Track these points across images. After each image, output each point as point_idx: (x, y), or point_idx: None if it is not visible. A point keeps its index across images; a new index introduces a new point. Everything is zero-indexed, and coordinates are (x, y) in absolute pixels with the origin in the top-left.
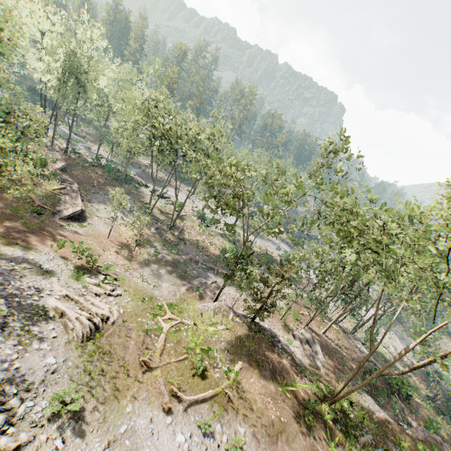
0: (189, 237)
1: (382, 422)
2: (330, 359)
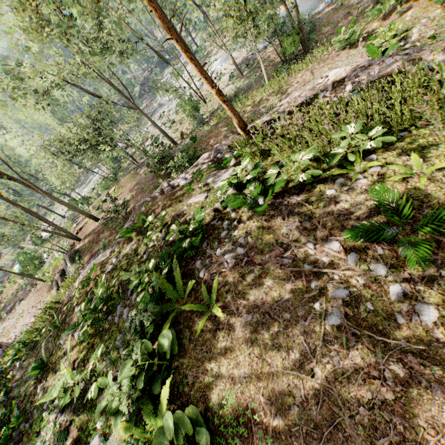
0: (5, 303)
1: (64, 305)
2: (90, 252)
